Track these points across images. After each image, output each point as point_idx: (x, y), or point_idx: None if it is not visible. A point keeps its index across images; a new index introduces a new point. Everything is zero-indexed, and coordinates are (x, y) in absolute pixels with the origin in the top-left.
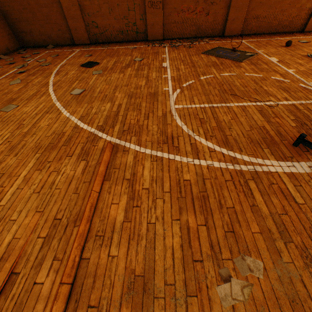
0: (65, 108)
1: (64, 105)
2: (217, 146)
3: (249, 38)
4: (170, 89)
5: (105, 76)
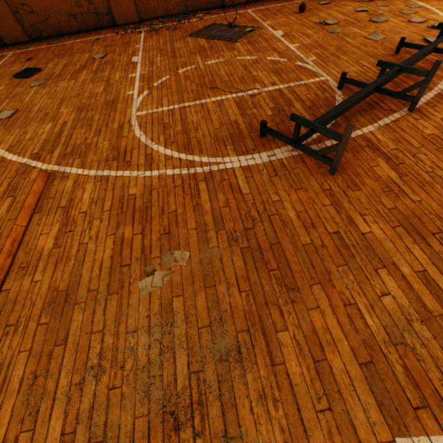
0: None
1: None
2: (176, 153)
3: (258, 6)
4: (135, 93)
5: (48, 88)
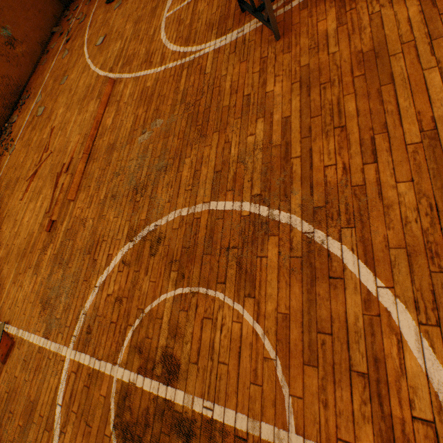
0: (93, 63)
1: (92, 60)
2: (179, 47)
3: None
4: None
5: (123, 7)
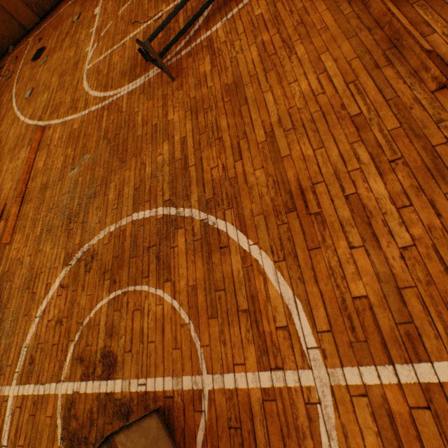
0: (22, 114)
1: (22, 112)
2: (100, 93)
3: None
4: (90, 48)
5: (48, 63)
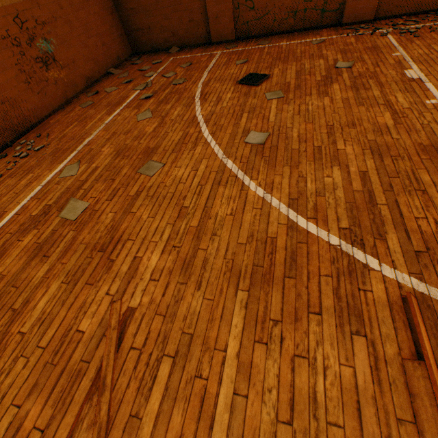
0: (248, 175)
1: (243, 168)
2: None
3: None
4: None
5: (292, 104)
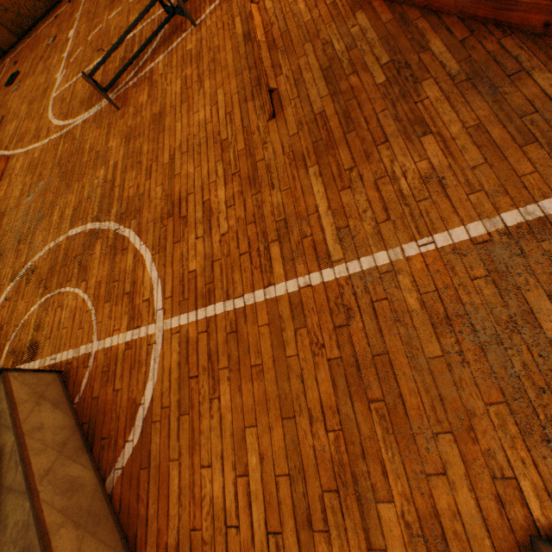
0: None
1: None
2: (61, 122)
3: None
4: (59, 75)
5: (20, 89)
